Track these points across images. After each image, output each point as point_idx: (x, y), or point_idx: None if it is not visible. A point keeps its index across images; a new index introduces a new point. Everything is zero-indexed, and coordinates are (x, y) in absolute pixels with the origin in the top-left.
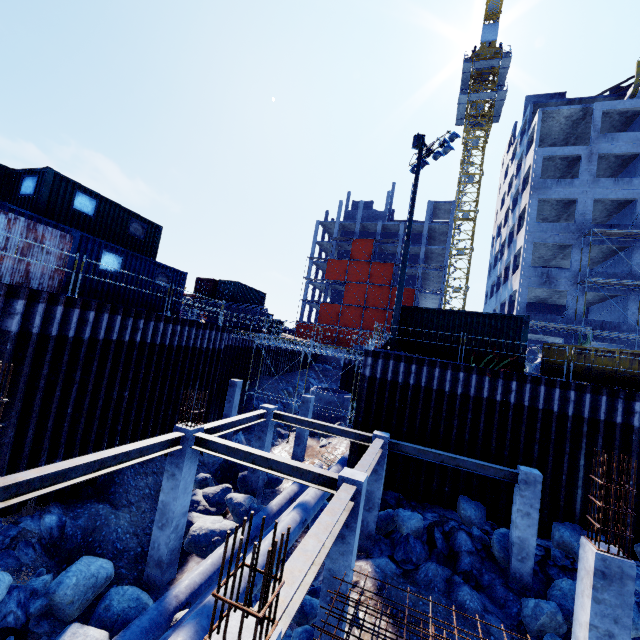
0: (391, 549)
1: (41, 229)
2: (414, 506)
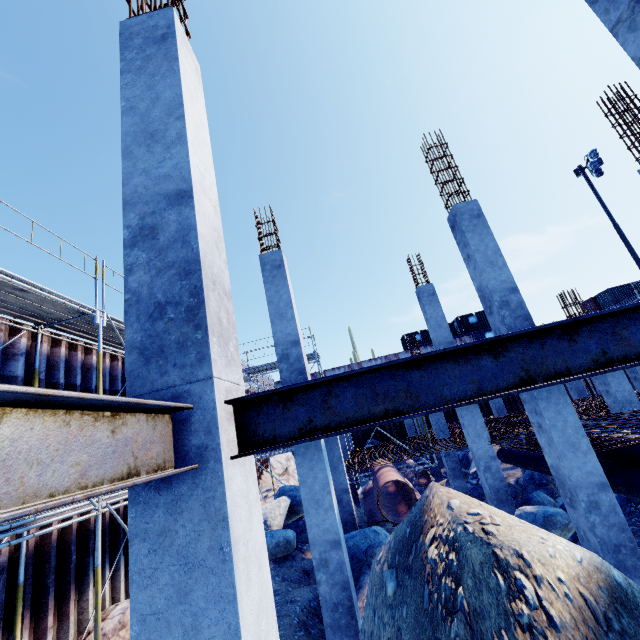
0: None
1: (463, 338)
2: None
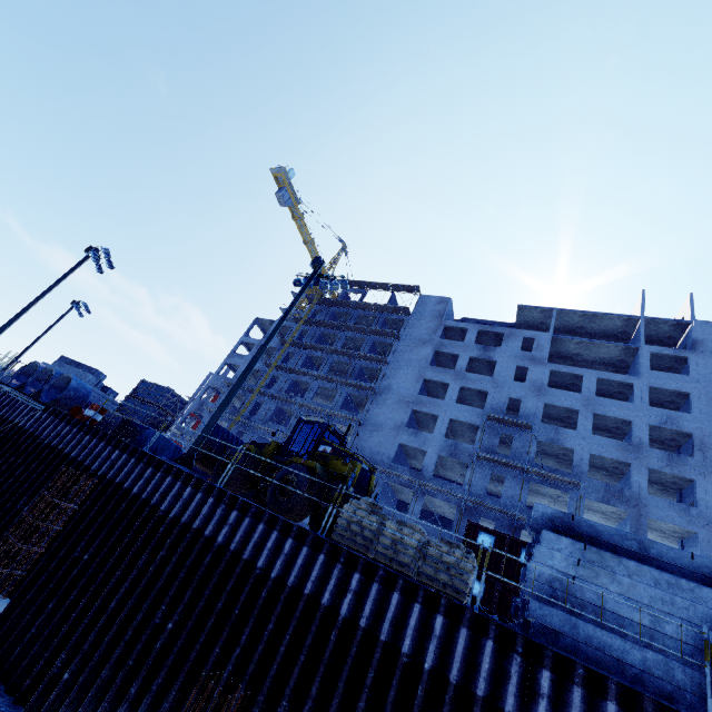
0: None
1: None
2: None
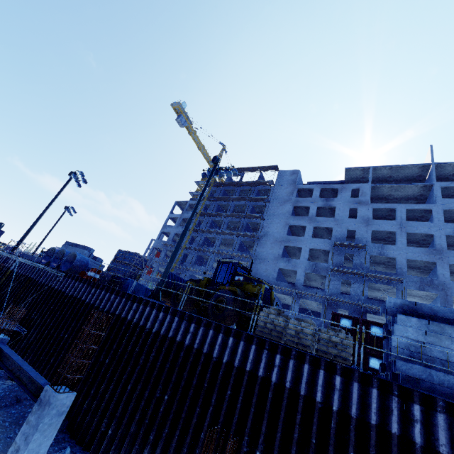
0: None
1: None
2: None
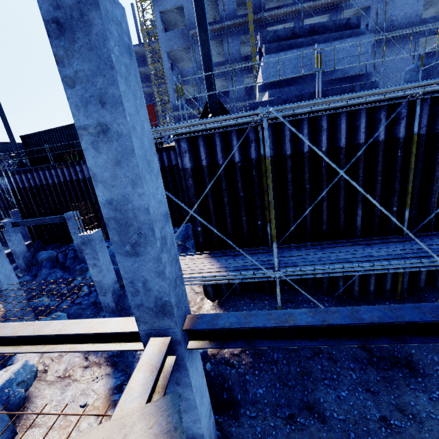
0: (37, 271)
1: None
2: (62, 247)
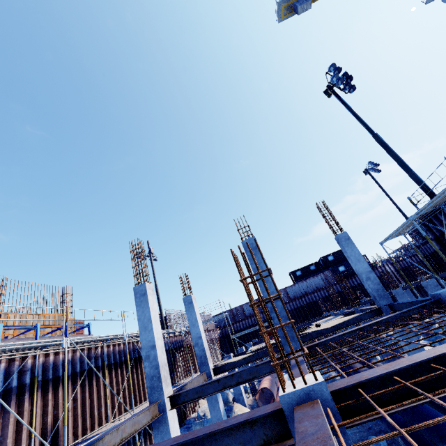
0: None
1: (325, 273)
2: None
